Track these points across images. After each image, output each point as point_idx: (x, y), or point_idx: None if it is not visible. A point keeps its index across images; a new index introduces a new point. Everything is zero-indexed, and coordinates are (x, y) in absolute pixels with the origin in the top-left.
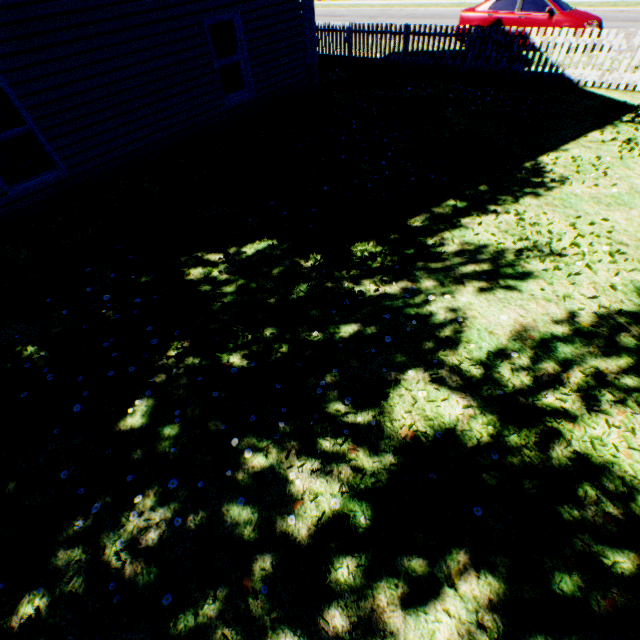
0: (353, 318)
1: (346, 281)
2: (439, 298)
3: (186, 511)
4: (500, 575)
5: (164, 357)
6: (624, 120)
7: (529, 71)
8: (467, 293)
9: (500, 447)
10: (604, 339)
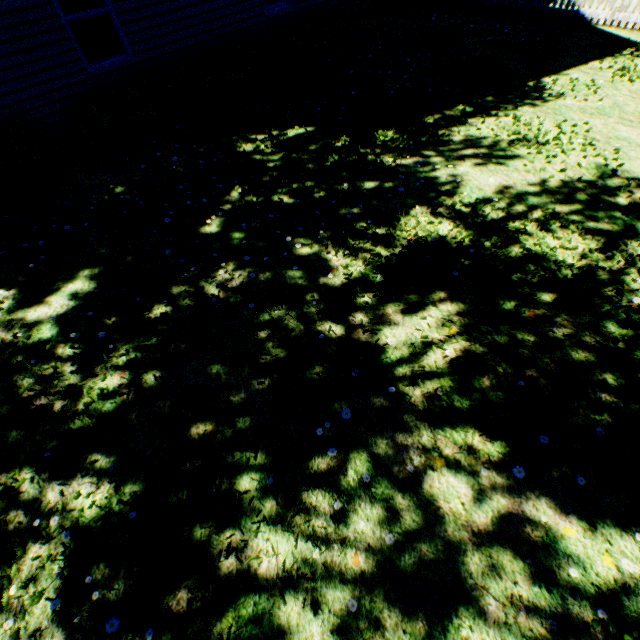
0: (375, 178)
1: (370, 156)
2: (443, 169)
3: (257, 273)
4: (466, 302)
5: (228, 196)
6: (624, 54)
7: (548, 7)
8: (465, 166)
9: (476, 247)
10: (564, 195)
